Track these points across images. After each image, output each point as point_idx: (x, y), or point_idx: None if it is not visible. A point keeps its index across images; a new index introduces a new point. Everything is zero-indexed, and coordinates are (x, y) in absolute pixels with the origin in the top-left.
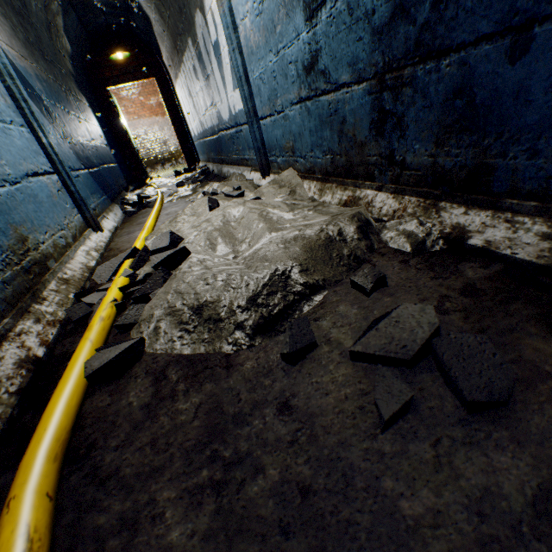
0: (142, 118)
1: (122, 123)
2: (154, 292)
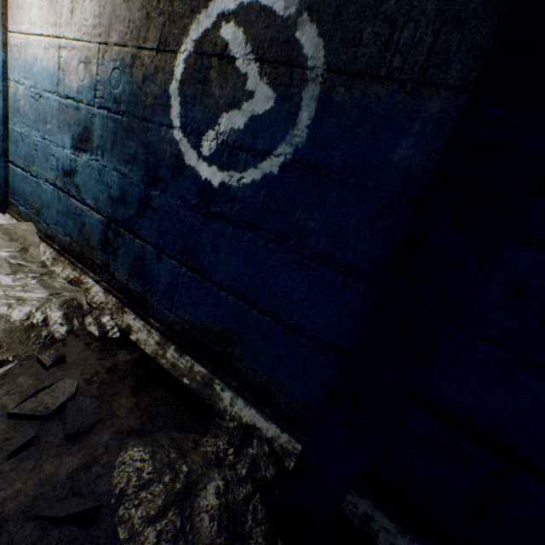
0: None
1: None
2: None
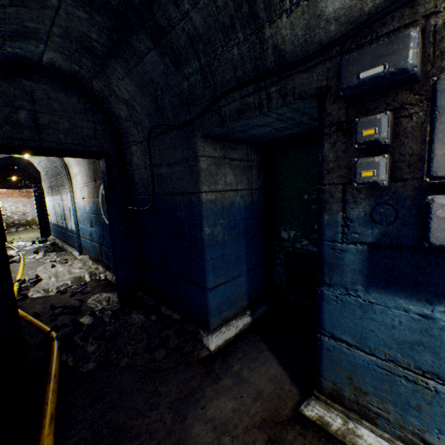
0: (11, 197)
1: (0, 208)
2: (31, 288)
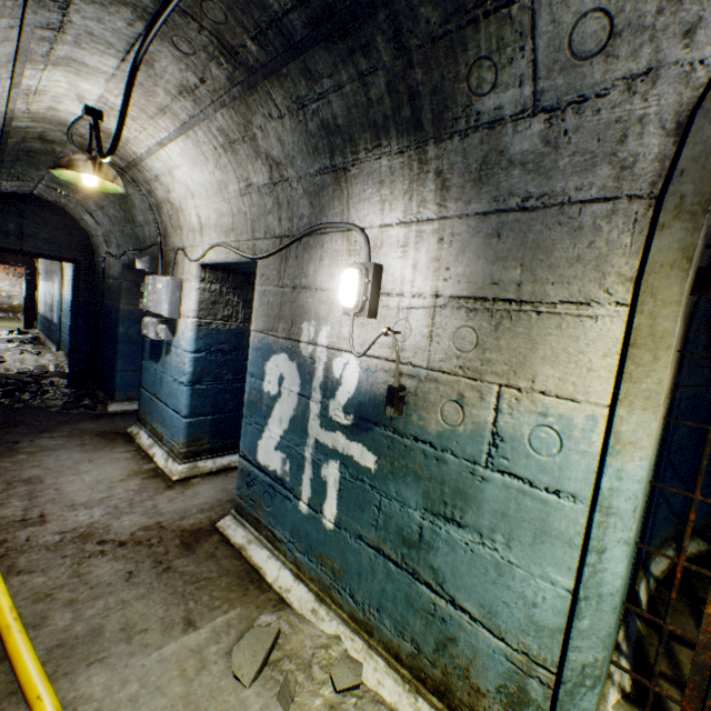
0: None
1: None
2: None
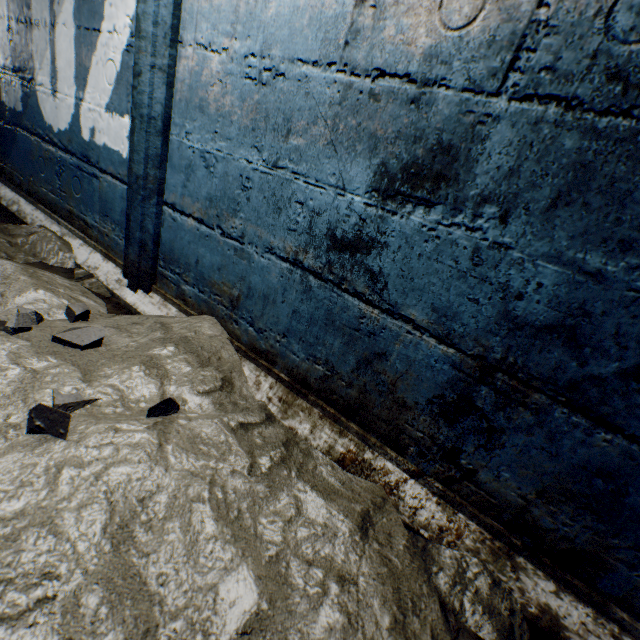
0: None
1: None
2: None
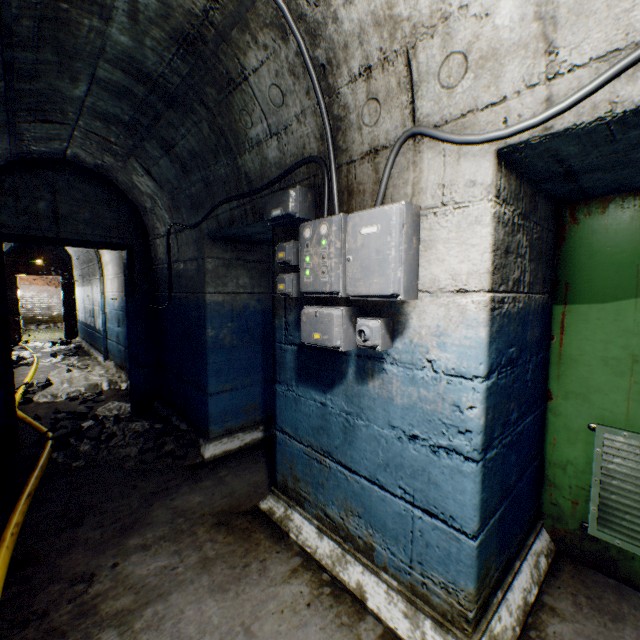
0: (35, 285)
1: (18, 298)
2: (38, 392)
